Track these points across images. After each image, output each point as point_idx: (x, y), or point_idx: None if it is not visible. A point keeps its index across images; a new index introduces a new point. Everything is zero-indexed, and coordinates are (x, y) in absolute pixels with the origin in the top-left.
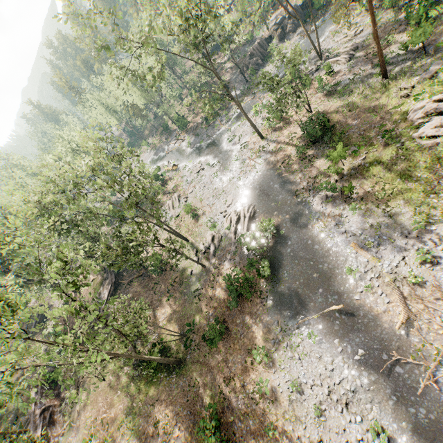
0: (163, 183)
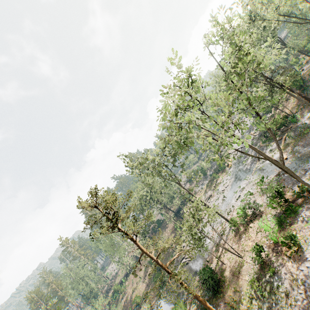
0: (223, 170)
